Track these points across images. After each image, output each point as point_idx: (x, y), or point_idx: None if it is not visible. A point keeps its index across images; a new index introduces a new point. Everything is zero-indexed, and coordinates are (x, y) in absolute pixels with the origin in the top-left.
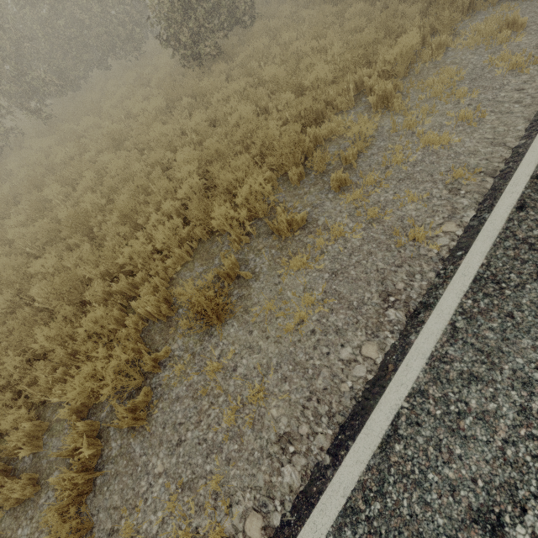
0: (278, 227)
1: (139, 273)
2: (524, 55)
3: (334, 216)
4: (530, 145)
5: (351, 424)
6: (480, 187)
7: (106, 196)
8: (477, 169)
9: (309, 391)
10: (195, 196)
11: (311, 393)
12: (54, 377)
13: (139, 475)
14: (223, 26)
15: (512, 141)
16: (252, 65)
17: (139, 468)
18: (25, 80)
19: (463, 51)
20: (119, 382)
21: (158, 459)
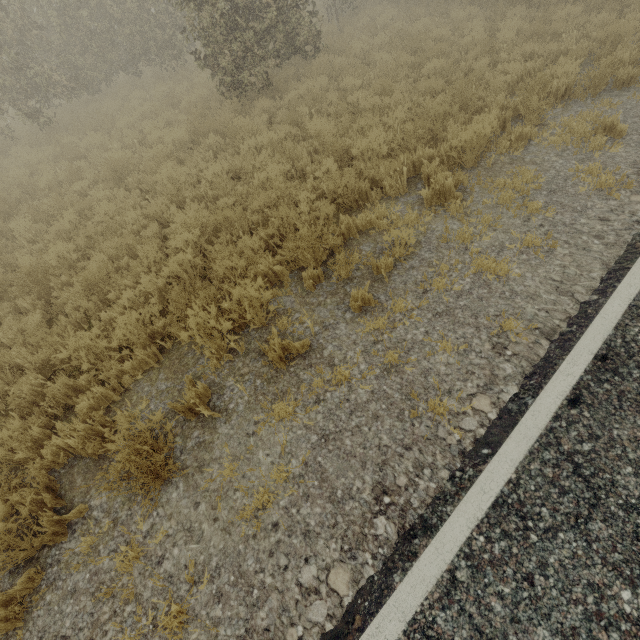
0: (270, 351)
1: (83, 375)
2: (618, 173)
3: (346, 348)
4: (602, 306)
5: None
6: (531, 352)
7: (83, 247)
8: (531, 325)
9: (246, 627)
10: (186, 275)
11: (247, 632)
12: None
13: None
14: (279, 53)
15: (582, 293)
16: (299, 111)
17: None
18: (26, 74)
19: (548, 149)
20: None
21: None
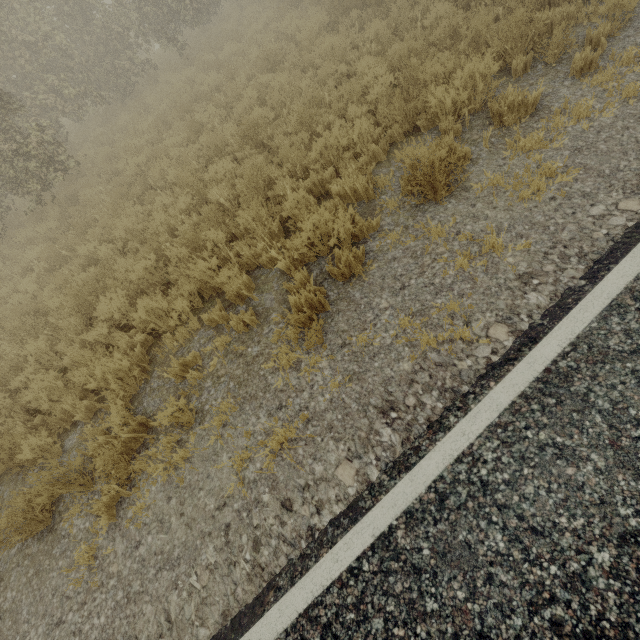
0: (503, 111)
1: (330, 169)
2: None
3: (574, 100)
4: None
5: (610, 256)
6: None
7: (269, 114)
8: None
9: (552, 242)
10: (385, 100)
11: (555, 243)
12: (255, 251)
13: (363, 310)
14: None
15: None
16: None
17: (363, 306)
18: (164, 2)
19: None
20: (344, 232)
21: (381, 299)
